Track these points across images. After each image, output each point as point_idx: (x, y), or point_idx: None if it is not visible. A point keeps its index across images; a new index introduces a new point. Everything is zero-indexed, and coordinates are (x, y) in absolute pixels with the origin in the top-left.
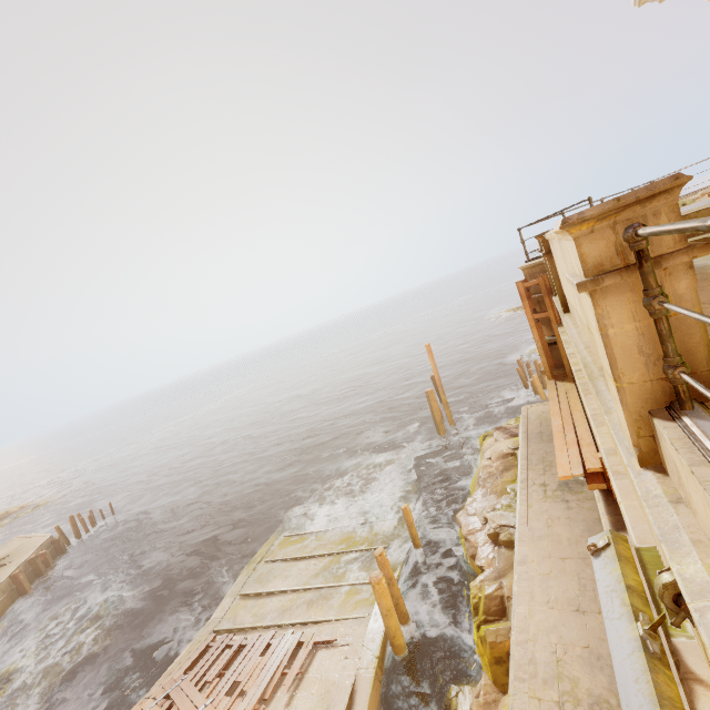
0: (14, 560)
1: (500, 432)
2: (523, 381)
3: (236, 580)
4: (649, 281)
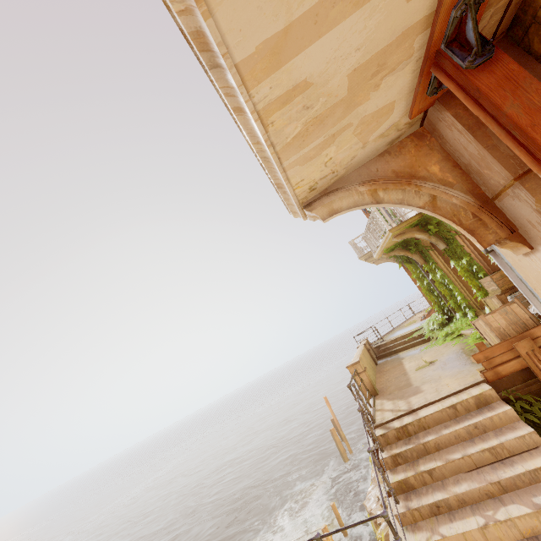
0: None
1: None
2: None
3: None
4: (359, 377)
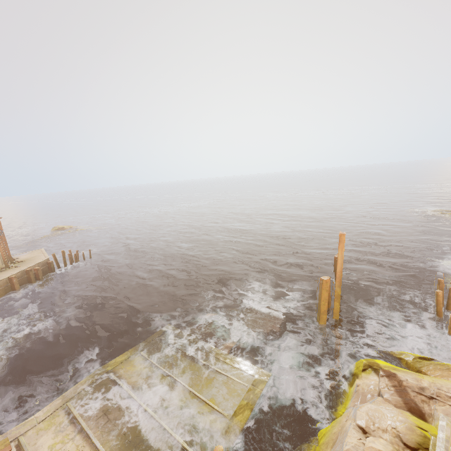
0: (21, 266)
1: (391, 385)
2: (438, 306)
3: (80, 382)
4: None
